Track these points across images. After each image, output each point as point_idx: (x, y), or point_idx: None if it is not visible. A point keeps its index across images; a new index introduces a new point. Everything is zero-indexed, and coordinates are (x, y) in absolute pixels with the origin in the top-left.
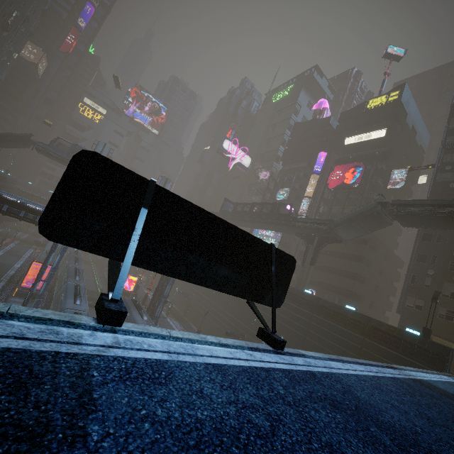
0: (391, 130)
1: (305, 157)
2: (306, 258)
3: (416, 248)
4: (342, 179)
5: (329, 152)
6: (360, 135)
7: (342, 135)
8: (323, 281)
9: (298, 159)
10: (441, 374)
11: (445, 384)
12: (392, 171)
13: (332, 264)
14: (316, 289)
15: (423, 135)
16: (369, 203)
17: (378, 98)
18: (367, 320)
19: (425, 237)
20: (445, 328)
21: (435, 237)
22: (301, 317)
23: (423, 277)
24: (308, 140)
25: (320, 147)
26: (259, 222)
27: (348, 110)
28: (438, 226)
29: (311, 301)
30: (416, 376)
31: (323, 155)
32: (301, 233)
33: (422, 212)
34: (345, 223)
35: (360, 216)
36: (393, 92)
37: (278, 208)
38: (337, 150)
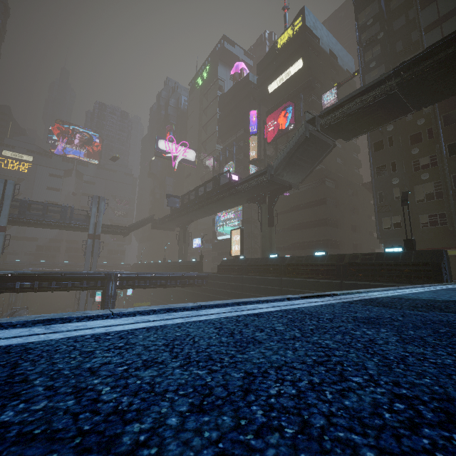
0: (306, 57)
1: (239, 124)
2: (262, 221)
3: (372, 163)
4: (277, 127)
5: (259, 109)
6: (279, 76)
7: (265, 86)
8: (296, 241)
9: (234, 130)
10: (439, 284)
11: (439, 291)
12: (325, 101)
13: (298, 220)
14: (291, 252)
15: (345, 58)
16: (299, 129)
17: (285, 34)
18: (340, 259)
19: (376, 147)
20: (434, 236)
21: (386, 142)
22: (272, 287)
23: (389, 190)
24: (237, 107)
25: (249, 107)
26: (207, 204)
27: (262, 59)
28: (380, 121)
29: (276, 265)
30: (374, 295)
31: (254, 115)
32: (250, 197)
33: (354, 108)
34: (284, 162)
35: (295, 147)
36: (296, 21)
37: (218, 180)
38: (266, 103)
